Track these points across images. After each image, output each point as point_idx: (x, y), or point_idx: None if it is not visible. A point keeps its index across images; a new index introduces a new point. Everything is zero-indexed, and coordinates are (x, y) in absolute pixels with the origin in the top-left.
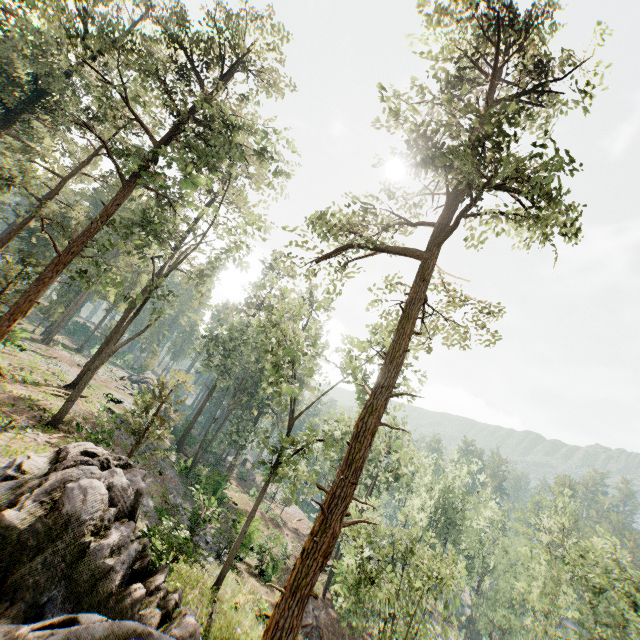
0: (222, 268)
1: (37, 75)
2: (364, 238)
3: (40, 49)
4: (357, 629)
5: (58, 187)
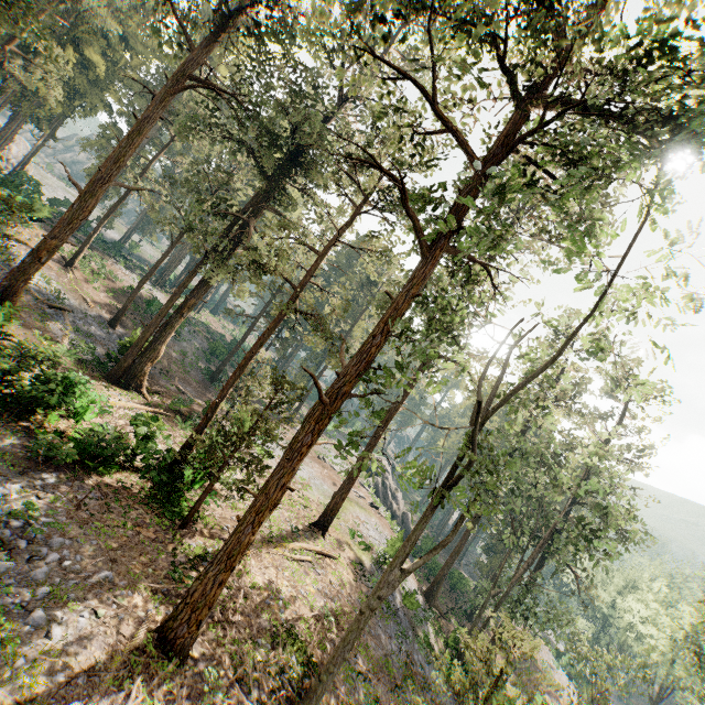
0: (564, 382)
1: (295, 132)
2: None
3: (300, 94)
4: None
5: (313, 266)
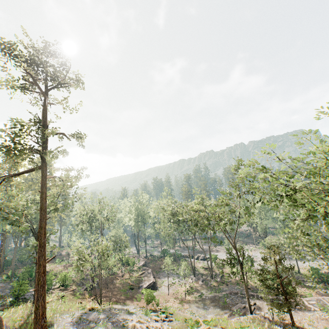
0: None
1: None
2: (9, 175)
3: None
4: (115, 273)
5: None
